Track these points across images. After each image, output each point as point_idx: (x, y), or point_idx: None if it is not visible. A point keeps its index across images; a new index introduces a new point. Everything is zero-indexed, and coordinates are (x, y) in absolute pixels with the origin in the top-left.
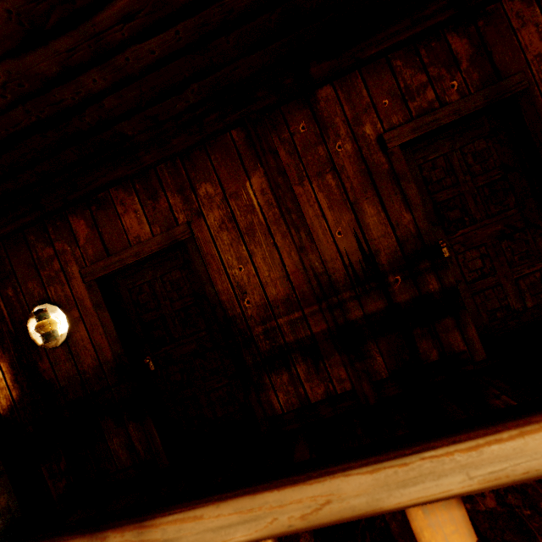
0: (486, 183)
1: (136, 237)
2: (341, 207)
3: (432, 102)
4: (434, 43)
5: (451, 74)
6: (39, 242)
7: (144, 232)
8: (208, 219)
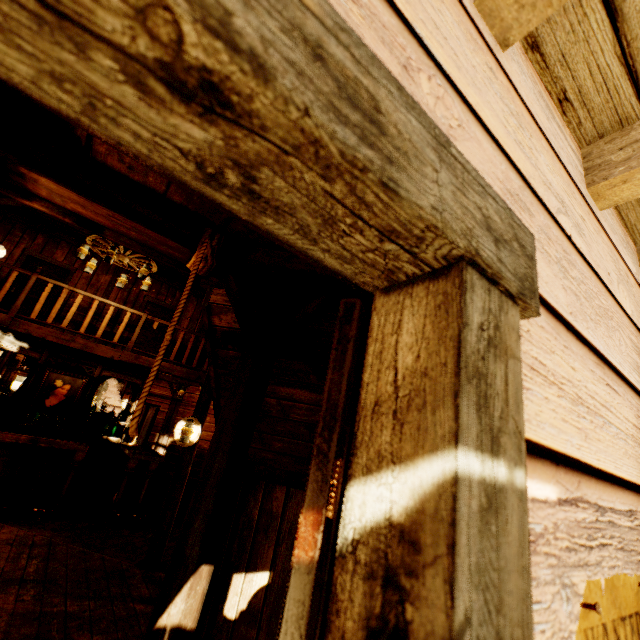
0: (161, 325)
1: (57, 258)
2: (123, 301)
3: (164, 299)
4: (174, 290)
5: (172, 298)
6: (20, 229)
7: (61, 259)
8: (84, 273)
